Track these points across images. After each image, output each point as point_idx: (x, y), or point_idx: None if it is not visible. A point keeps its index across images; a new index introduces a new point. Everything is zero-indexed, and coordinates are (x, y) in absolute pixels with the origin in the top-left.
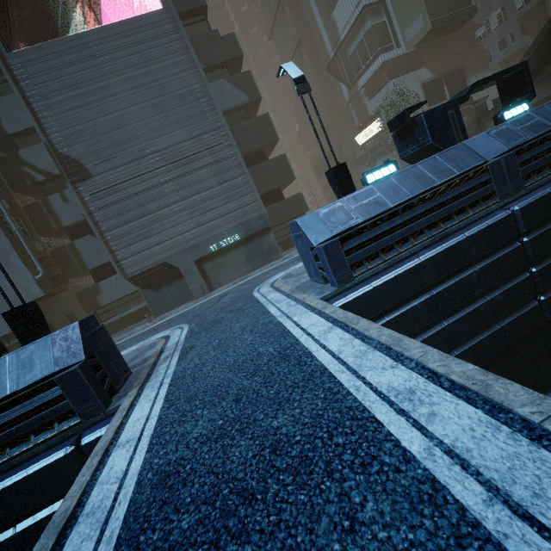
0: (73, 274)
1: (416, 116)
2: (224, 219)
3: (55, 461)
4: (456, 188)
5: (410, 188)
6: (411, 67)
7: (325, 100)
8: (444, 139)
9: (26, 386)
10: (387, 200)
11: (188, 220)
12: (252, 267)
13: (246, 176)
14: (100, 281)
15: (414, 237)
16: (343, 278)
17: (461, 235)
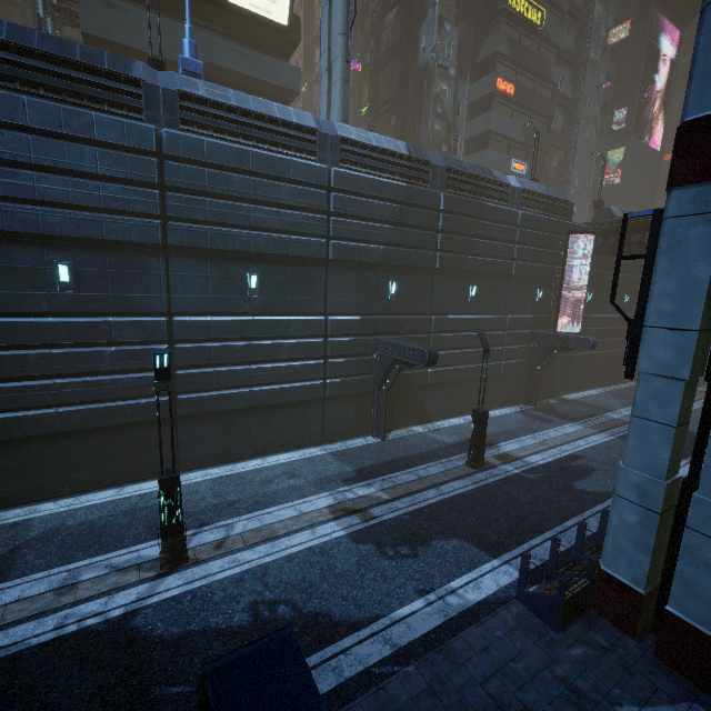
0: None
1: None
2: None
3: None
4: None
5: None
6: None
7: None
8: None
9: None
10: None
11: None
12: None
13: None
14: None
15: None
16: None
17: None
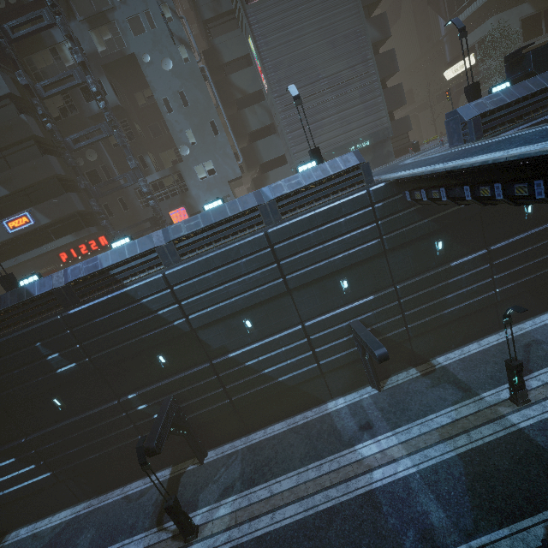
0: (252, 165)
1: (526, 53)
2: (361, 129)
3: (362, 194)
4: (545, 94)
5: (519, 93)
6: (513, 2)
7: (418, 34)
8: (541, 68)
9: (349, 167)
10: (507, 99)
11: (338, 128)
12: (374, 166)
13: (381, 97)
14: (267, 172)
15: (516, 119)
16: (478, 136)
17: (542, 118)
